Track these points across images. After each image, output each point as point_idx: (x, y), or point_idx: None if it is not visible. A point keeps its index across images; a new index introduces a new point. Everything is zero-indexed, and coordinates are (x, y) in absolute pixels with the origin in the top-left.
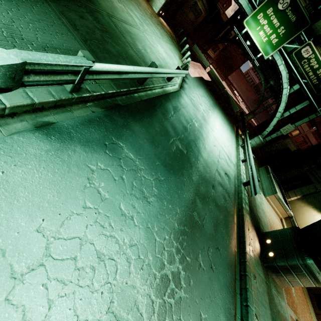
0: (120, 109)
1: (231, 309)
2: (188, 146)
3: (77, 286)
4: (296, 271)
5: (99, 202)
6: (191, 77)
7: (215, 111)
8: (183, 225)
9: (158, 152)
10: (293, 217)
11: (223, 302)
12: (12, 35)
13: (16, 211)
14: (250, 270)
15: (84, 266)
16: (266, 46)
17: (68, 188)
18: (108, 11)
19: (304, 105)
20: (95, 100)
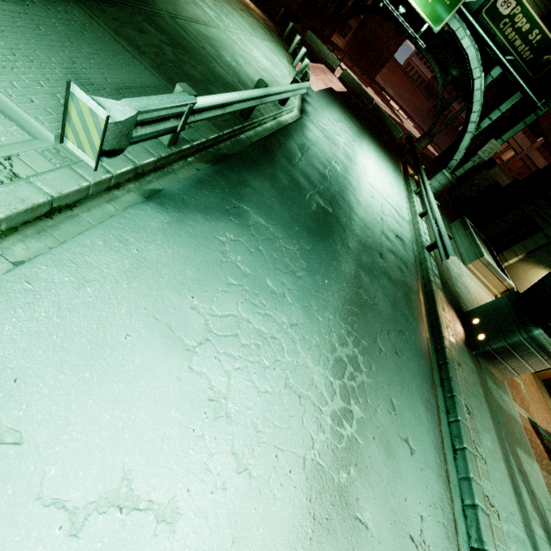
0: (229, 160)
1: (431, 399)
2: (334, 202)
3: (248, 361)
4: (519, 351)
5: (241, 278)
6: (314, 92)
7: (364, 142)
8: (349, 304)
9: (294, 214)
10: (515, 289)
11: (419, 391)
12: (80, 82)
13: (165, 289)
14: (452, 357)
15: (247, 343)
16: (434, 9)
17: (204, 264)
18: (168, 10)
19: (513, 102)
20: (195, 153)
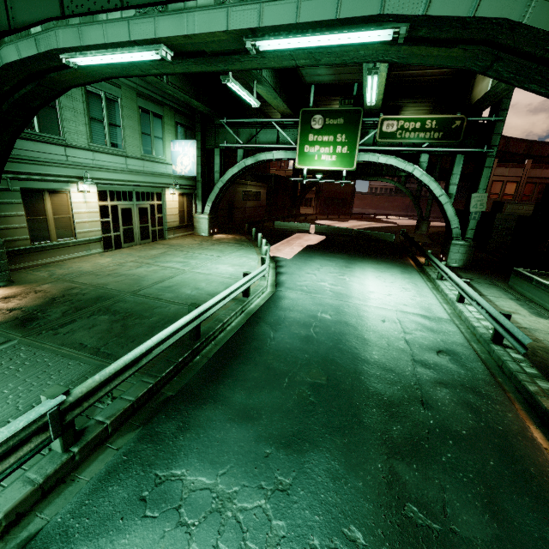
0: (167, 405)
1: None
2: (326, 365)
3: None
4: None
5: None
6: (289, 259)
7: (355, 267)
8: None
9: (263, 427)
10: None
11: None
12: None
13: None
14: None
15: None
16: (341, 161)
17: None
18: (133, 289)
19: (460, 163)
20: (121, 425)
